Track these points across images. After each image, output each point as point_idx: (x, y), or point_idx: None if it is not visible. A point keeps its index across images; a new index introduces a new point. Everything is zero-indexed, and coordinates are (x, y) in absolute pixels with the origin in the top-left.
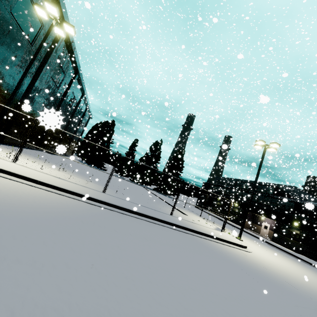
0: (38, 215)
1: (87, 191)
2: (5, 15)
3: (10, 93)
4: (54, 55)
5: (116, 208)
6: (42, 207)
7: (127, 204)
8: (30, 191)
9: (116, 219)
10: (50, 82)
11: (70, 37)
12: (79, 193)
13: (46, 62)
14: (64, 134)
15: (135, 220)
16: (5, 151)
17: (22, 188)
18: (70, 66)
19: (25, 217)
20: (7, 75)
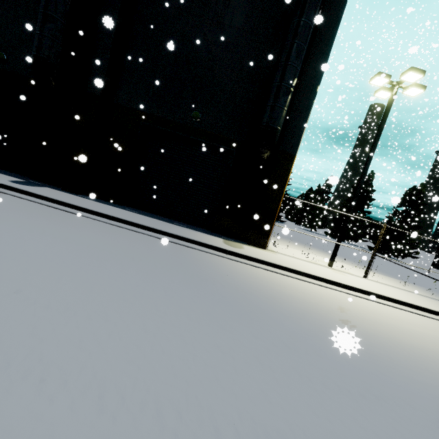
0: None
1: None
2: None
3: None
4: None
5: None
6: None
7: None
8: None
9: None
10: None
11: None
12: None
13: None
14: None
15: None
16: (289, 246)
17: None
18: None
19: None
20: None
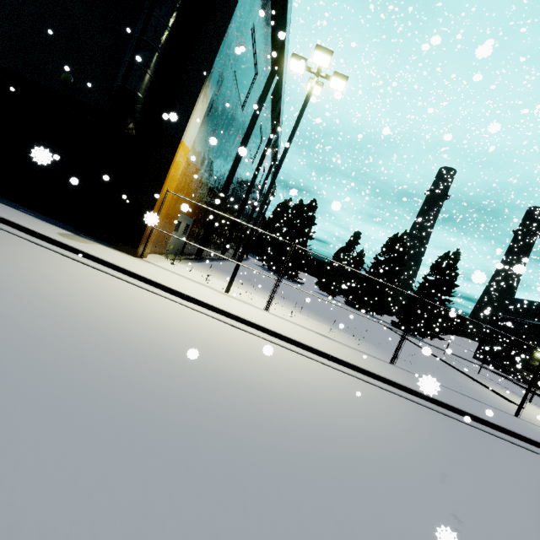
0: (431, 460)
1: (383, 368)
2: (229, 78)
3: (214, 189)
4: (261, 115)
5: (446, 409)
6: (403, 431)
7: (446, 394)
8: (345, 384)
9: (483, 447)
10: (247, 157)
11: (283, 80)
12: (388, 379)
13: (252, 130)
14: (246, 229)
15: (497, 442)
16: (223, 279)
17: (332, 376)
18: (268, 124)
19: (431, 470)
20: (216, 163)
